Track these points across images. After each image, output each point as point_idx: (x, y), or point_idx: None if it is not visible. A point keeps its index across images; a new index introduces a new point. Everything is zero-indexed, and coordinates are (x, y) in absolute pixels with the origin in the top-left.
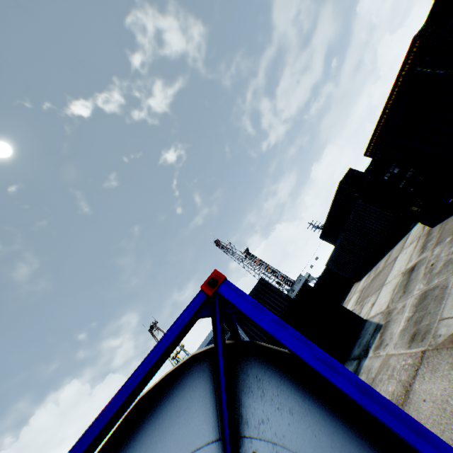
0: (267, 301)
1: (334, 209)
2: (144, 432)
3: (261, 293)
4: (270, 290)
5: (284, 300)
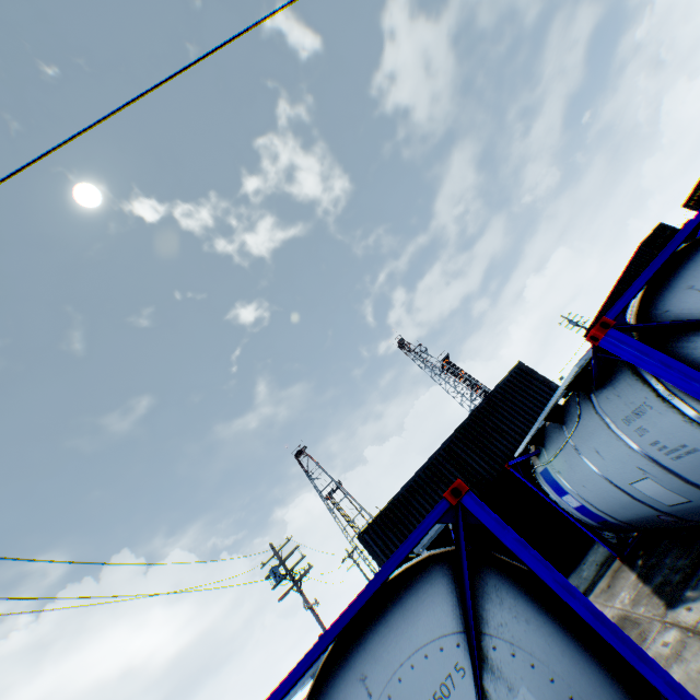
0: (528, 392)
1: (620, 288)
2: (697, 258)
3: (519, 381)
4: (532, 378)
5: (554, 392)
